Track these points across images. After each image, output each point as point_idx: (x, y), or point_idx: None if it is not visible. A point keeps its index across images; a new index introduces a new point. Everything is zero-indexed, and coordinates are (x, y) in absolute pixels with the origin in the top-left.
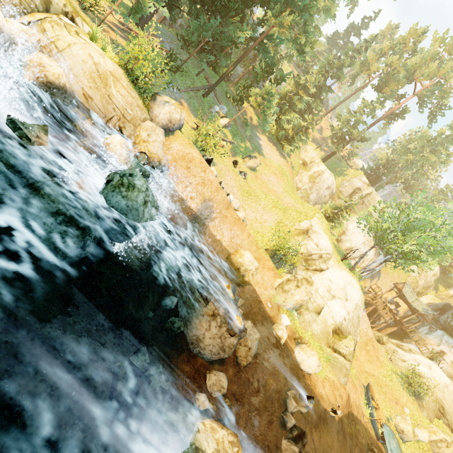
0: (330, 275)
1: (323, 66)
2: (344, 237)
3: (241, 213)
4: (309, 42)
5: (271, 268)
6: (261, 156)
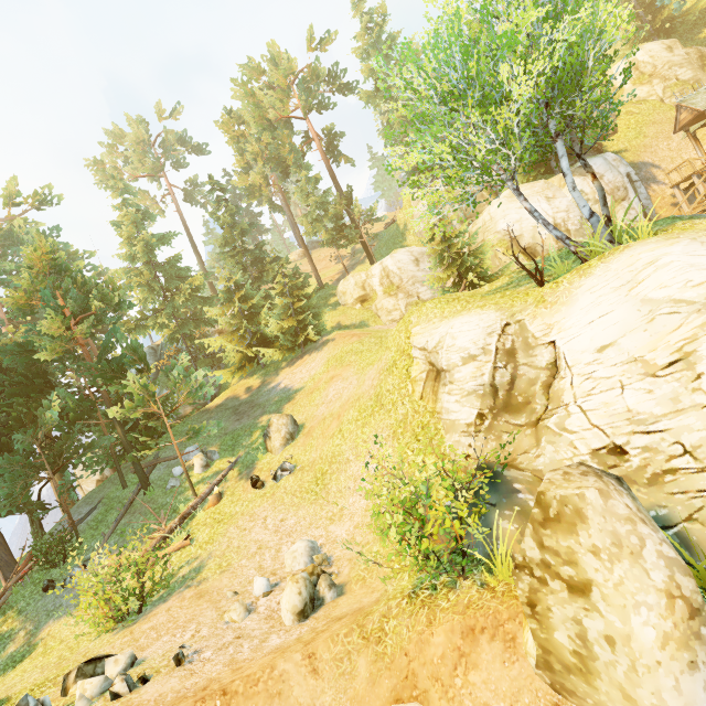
0: (581, 345)
1: (224, 255)
2: (524, 240)
3: (285, 594)
4: (113, 291)
5: (463, 641)
6: (296, 397)
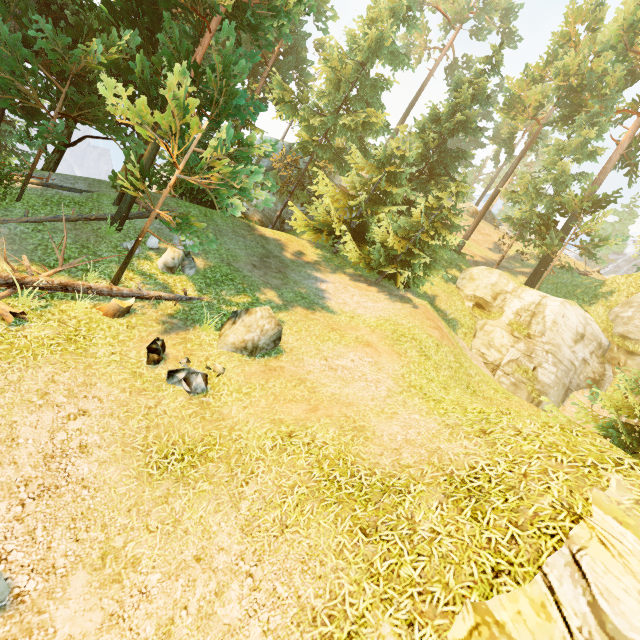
0: None
1: (423, 128)
2: None
3: None
4: None
5: None
6: (317, 312)
